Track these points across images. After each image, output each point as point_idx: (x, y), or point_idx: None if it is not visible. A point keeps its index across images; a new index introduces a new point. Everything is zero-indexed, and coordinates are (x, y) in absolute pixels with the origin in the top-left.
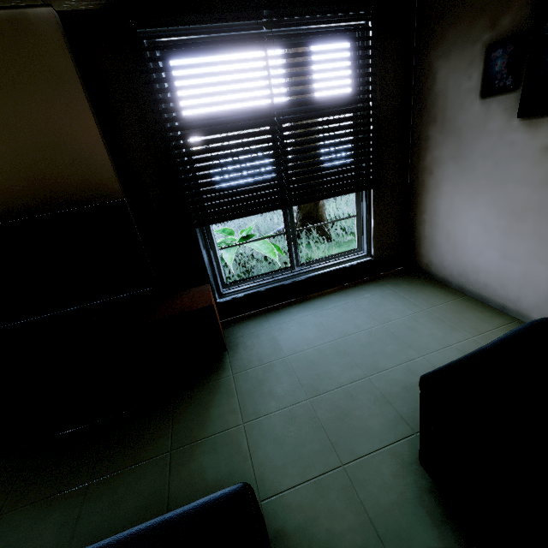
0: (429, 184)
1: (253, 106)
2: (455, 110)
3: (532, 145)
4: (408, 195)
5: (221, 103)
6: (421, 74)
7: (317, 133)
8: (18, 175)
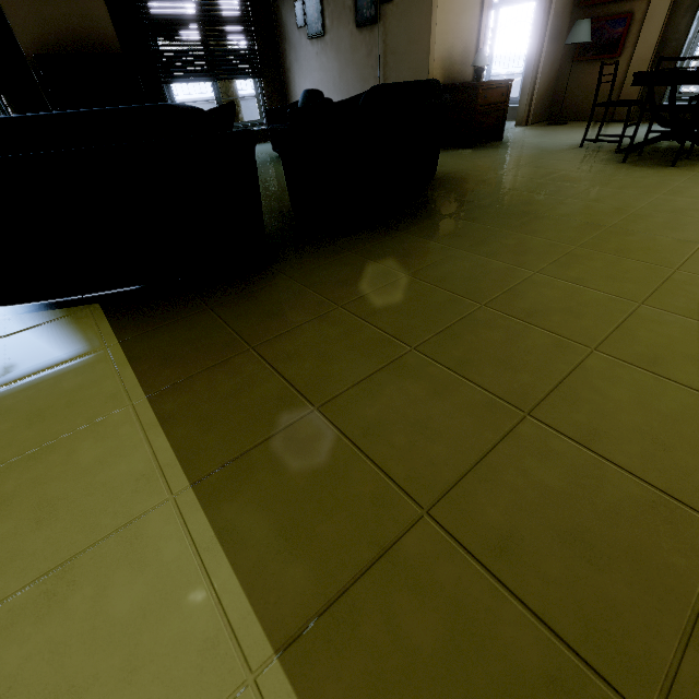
0: (291, 78)
1: (188, 13)
2: (292, 34)
3: (314, 52)
4: (284, 88)
5: (171, 8)
6: (276, 11)
7: (225, 36)
8: (67, 30)
